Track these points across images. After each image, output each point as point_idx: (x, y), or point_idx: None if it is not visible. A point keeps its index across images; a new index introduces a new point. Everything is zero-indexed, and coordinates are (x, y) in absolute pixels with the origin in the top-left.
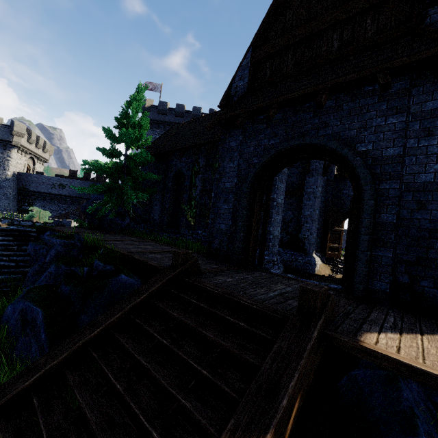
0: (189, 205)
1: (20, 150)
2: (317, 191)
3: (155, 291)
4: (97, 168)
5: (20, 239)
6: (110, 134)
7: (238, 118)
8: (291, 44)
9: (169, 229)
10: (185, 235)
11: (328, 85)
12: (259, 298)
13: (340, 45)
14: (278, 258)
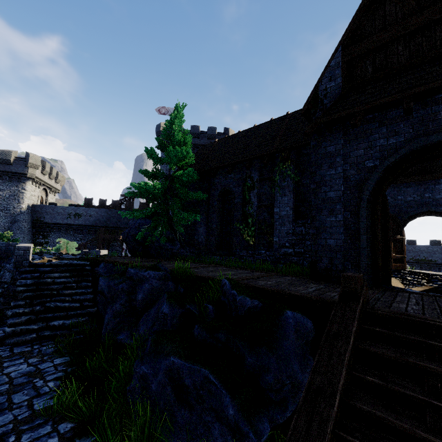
0: (245, 223)
1: (35, 182)
2: None
3: (355, 332)
4: (144, 190)
5: (77, 275)
6: (155, 154)
7: (354, 117)
8: (401, 36)
9: (219, 251)
10: (244, 256)
11: None
12: None
13: None
14: None
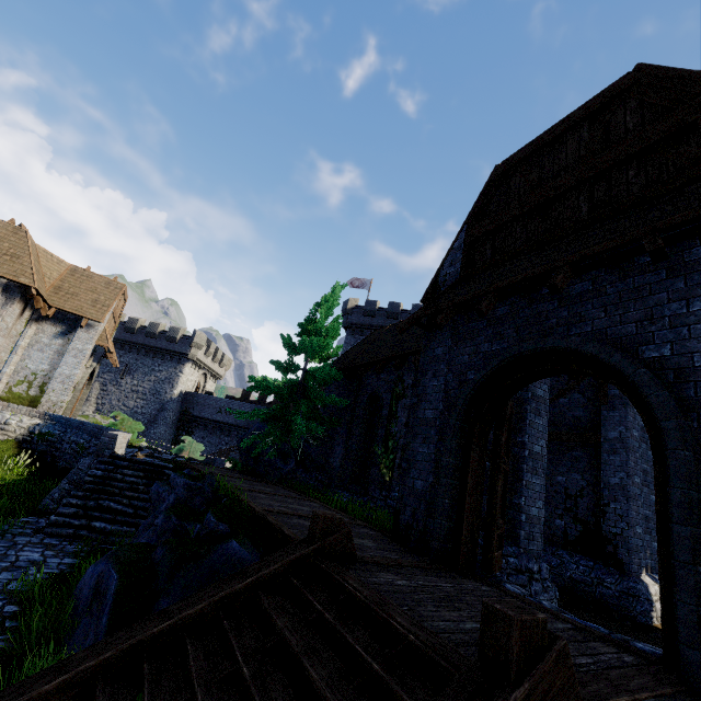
0: (385, 447)
1: (195, 364)
2: (630, 438)
3: (268, 577)
4: (264, 385)
5: (151, 477)
6: (287, 342)
7: (439, 315)
8: (519, 216)
9: (352, 486)
10: (375, 498)
11: (566, 262)
12: (435, 624)
13: (591, 208)
14: (542, 566)
